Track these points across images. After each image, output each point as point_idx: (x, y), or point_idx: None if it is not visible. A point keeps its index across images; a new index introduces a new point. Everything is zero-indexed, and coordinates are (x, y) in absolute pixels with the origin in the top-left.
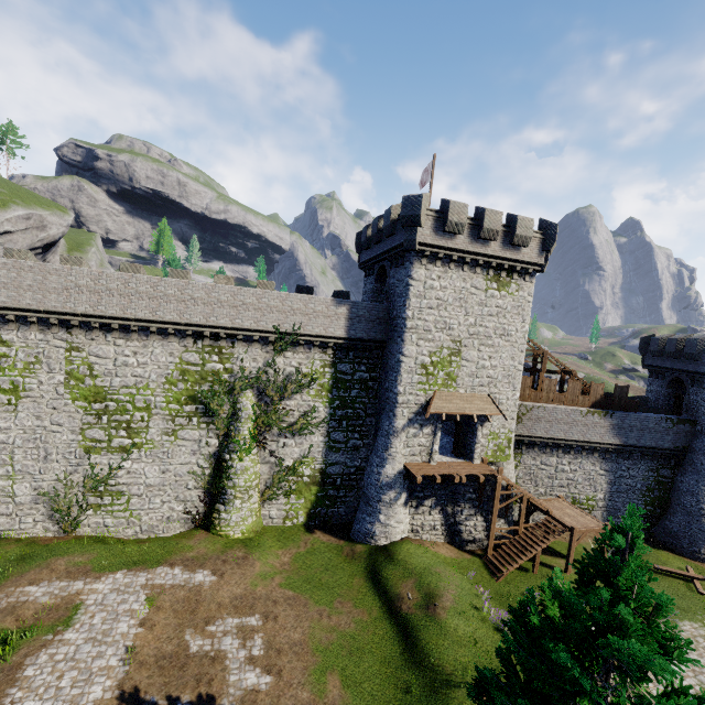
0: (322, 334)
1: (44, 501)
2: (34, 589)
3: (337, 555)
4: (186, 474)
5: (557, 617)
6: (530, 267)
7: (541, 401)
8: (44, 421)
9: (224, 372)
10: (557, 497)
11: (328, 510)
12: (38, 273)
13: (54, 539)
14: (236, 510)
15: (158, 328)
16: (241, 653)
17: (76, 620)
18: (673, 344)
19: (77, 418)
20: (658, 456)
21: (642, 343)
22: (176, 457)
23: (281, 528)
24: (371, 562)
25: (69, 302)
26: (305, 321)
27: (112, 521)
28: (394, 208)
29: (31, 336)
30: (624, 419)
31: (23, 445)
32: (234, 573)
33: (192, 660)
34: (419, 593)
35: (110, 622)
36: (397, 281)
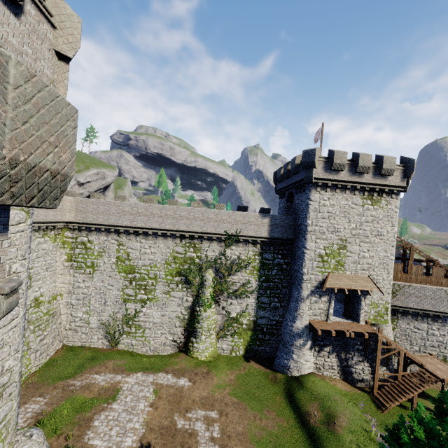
0: (253, 235)
1: (103, 327)
2: (98, 377)
3: (265, 379)
4: (175, 317)
5: (423, 439)
6: (395, 188)
7: (411, 281)
8: (105, 283)
9: (196, 258)
10: (430, 354)
11: (258, 348)
12: (106, 206)
13: (107, 349)
14: (202, 342)
15: (162, 233)
16: (206, 434)
17: (118, 398)
18: None
19: (120, 282)
20: None
21: None
22: (169, 307)
23: (229, 356)
24: (288, 386)
25: (120, 220)
26: (243, 227)
27: (135, 342)
28: (297, 157)
29: (101, 238)
30: None
31: (95, 296)
32: (201, 382)
33: (178, 432)
34: (322, 412)
35: (135, 402)
36: (300, 201)
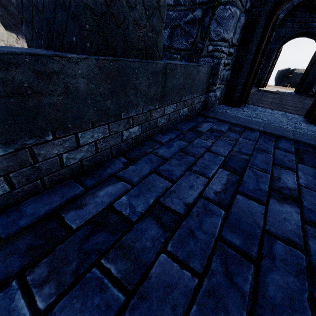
0: None
1: None
2: None
3: None
4: None
5: None
6: None
7: None
8: None
9: None
10: None
11: None
12: None
13: None
14: None
15: None
16: None
17: None
18: None
19: None
20: None
21: (281, 74)
22: None
23: None
24: None
25: None
26: None
27: None
28: None
29: None
30: None
31: None
32: None
33: None
34: None
35: None
36: None
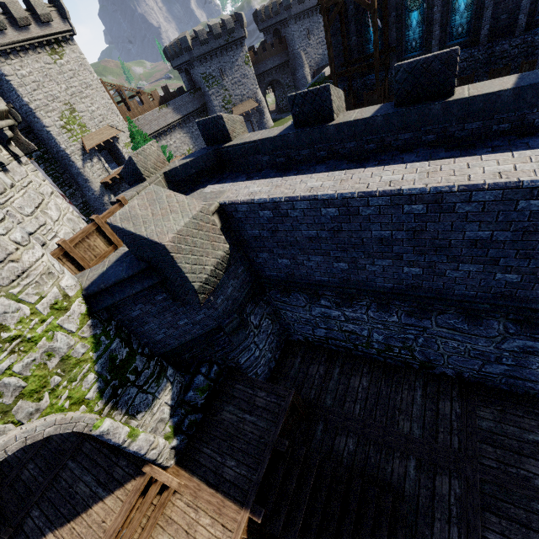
0: None
1: None
2: None
3: None
4: None
5: None
6: (66, 34)
7: (137, 116)
8: None
9: None
10: (175, 157)
11: None
12: None
13: None
14: None
15: None
16: None
17: None
18: (172, 49)
19: None
20: (199, 114)
21: (165, 54)
22: None
23: None
24: None
25: None
26: None
27: None
28: None
29: None
30: (175, 103)
31: None
32: None
33: None
34: None
35: None
36: None
